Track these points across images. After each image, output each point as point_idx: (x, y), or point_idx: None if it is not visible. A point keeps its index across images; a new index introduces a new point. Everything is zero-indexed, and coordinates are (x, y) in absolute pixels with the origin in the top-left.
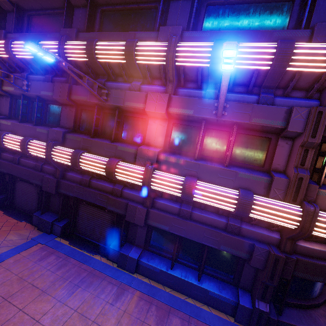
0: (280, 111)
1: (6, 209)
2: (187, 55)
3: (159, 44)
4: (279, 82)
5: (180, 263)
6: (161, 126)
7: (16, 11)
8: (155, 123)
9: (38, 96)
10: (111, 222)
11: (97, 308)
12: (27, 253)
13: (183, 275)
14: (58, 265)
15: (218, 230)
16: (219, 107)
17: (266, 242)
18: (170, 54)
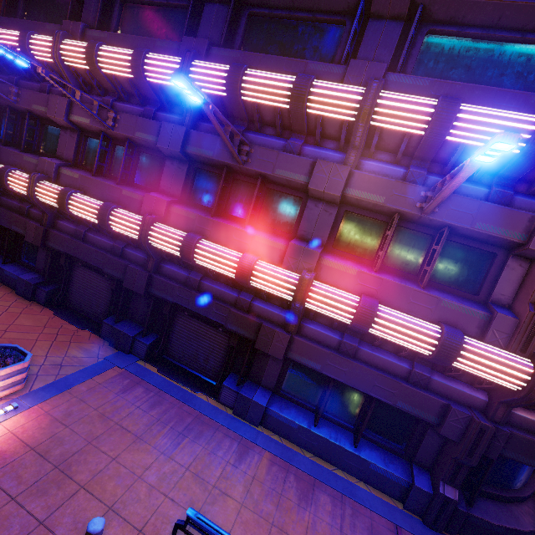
0: (521, 217)
1: (56, 307)
2: (392, 113)
3: (349, 88)
4: (526, 173)
5: (328, 418)
6: (327, 212)
7: None
8: (317, 206)
9: (129, 138)
10: (226, 348)
11: (216, 469)
12: (103, 380)
13: (333, 437)
14: (150, 402)
15: (397, 379)
16: (434, 202)
17: (465, 404)
18: (365, 108)
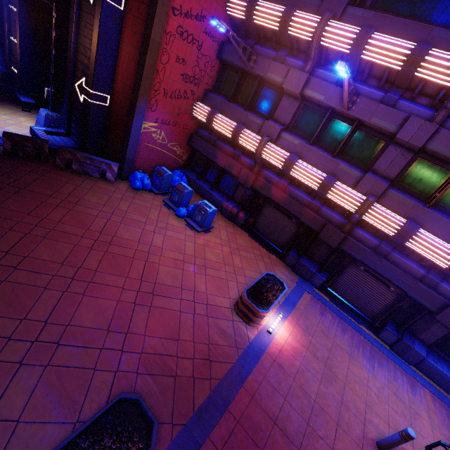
0: None
1: (246, 230)
2: None
3: None
4: None
5: None
6: None
7: None
8: None
9: (360, 120)
10: (390, 302)
11: (403, 394)
12: (306, 302)
13: None
14: (340, 327)
15: None
16: None
17: None
18: None
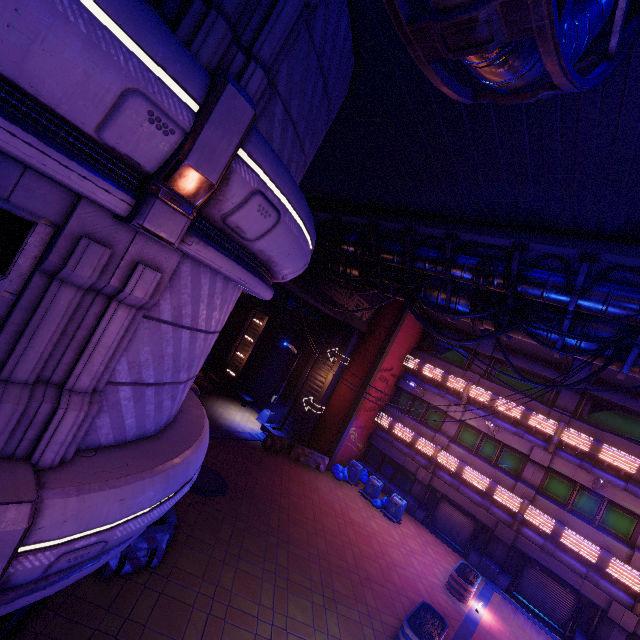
0: None
1: (426, 526)
2: None
3: None
4: None
5: None
6: None
7: (489, 359)
8: None
9: (504, 443)
10: (571, 605)
11: None
12: (498, 600)
13: None
14: (533, 628)
15: None
16: None
17: None
18: None
